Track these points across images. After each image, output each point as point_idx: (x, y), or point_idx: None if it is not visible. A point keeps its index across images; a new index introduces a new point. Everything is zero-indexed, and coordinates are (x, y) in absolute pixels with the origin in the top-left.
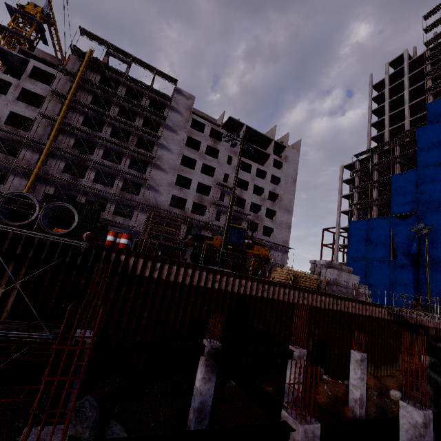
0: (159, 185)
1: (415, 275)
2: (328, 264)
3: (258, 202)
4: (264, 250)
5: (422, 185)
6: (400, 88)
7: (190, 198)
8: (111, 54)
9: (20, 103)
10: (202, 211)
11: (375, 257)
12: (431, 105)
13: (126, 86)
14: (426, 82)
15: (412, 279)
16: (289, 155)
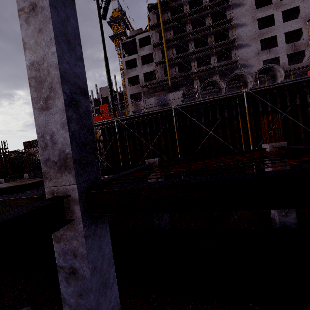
0: (247, 60)
1: None
2: None
3: None
4: None
5: None
6: None
7: (282, 53)
8: None
9: (144, 66)
10: (296, 60)
11: None
12: None
13: (187, 3)
14: None
15: None
16: None
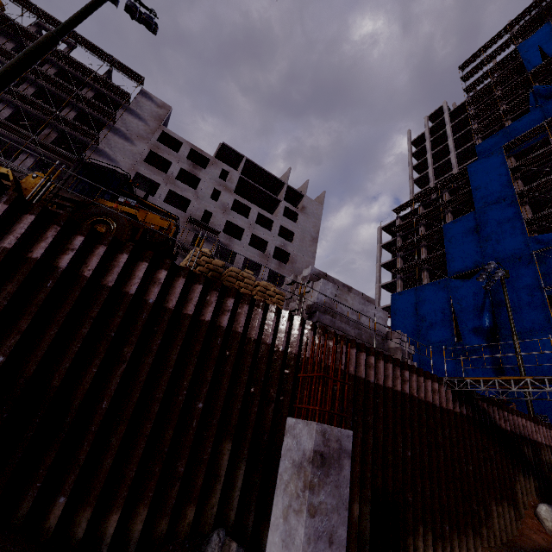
0: None
1: (495, 364)
2: (317, 275)
3: (256, 258)
4: (160, 218)
5: (484, 230)
6: (443, 141)
7: None
8: (44, 27)
9: None
10: None
11: (431, 341)
12: (481, 145)
13: (58, 67)
14: (472, 128)
15: (491, 370)
16: (307, 206)
